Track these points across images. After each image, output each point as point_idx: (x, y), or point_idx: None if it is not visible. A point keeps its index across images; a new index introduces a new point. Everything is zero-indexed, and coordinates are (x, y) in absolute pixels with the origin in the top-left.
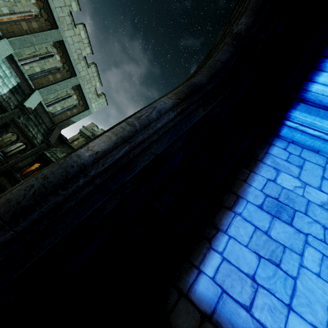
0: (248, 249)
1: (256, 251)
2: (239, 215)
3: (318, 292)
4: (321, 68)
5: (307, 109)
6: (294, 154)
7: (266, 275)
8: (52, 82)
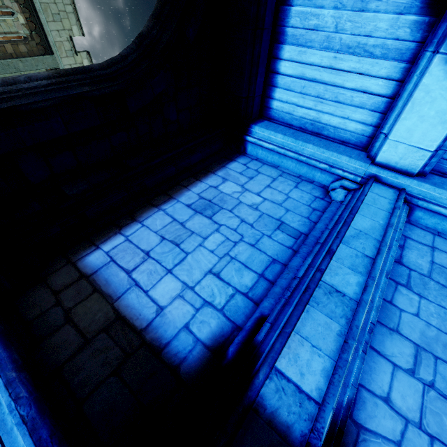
0: (156, 234)
1: (162, 235)
2: (163, 210)
3: (203, 262)
4: (274, 84)
5: (267, 125)
6: (252, 168)
7: (162, 251)
8: None
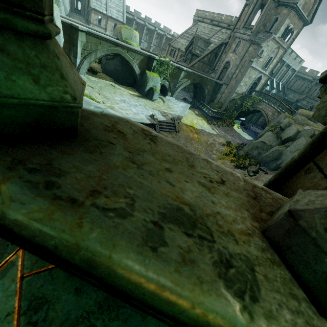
0: None
1: None
2: None
3: None
4: None
5: None
6: None
7: None
8: (283, 75)
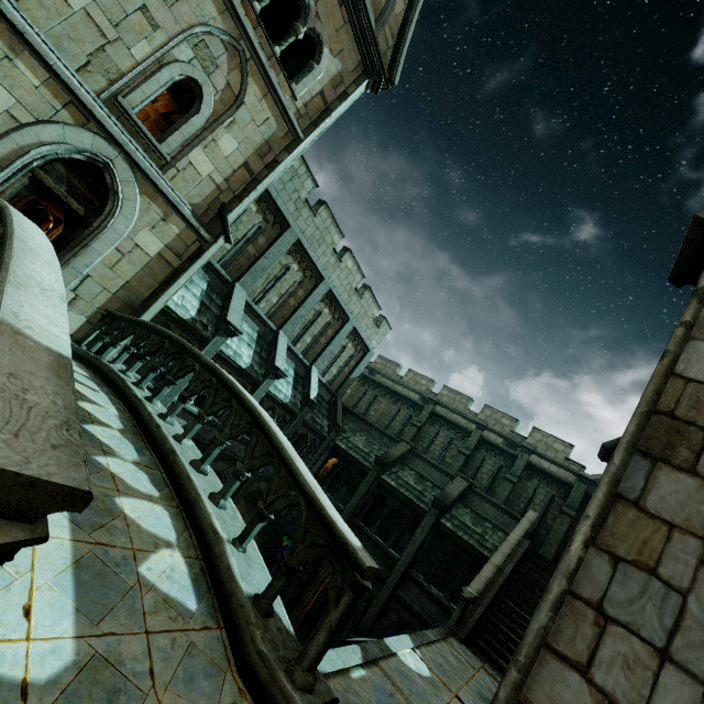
0: None
1: None
2: None
3: None
4: None
5: None
6: None
7: None
8: (324, 344)
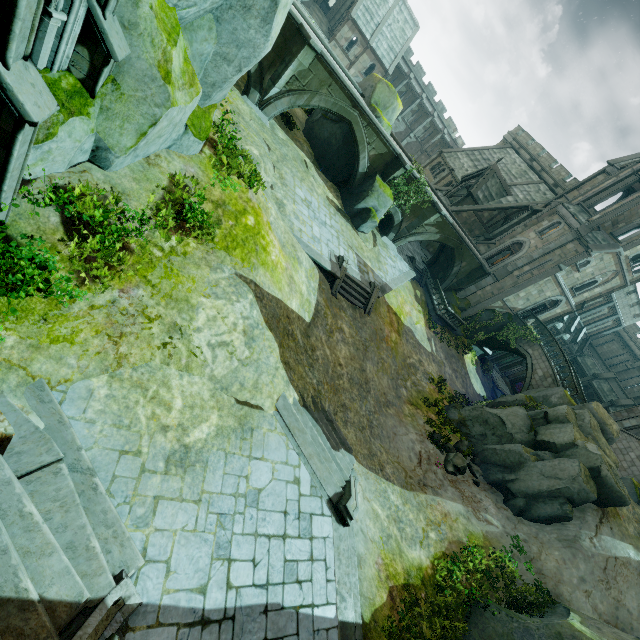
0: None
1: None
2: None
3: None
4: None
5: None
6: None
7: None
8: (596, 320)
